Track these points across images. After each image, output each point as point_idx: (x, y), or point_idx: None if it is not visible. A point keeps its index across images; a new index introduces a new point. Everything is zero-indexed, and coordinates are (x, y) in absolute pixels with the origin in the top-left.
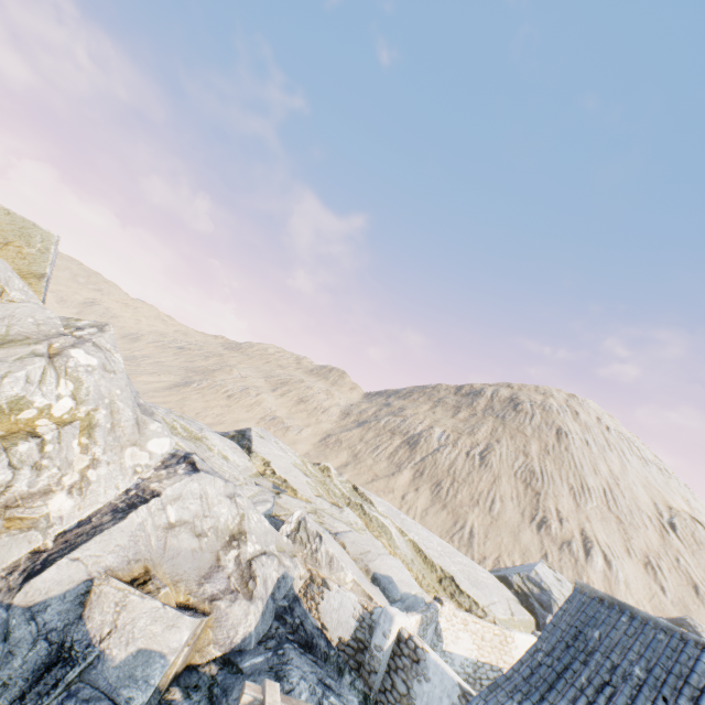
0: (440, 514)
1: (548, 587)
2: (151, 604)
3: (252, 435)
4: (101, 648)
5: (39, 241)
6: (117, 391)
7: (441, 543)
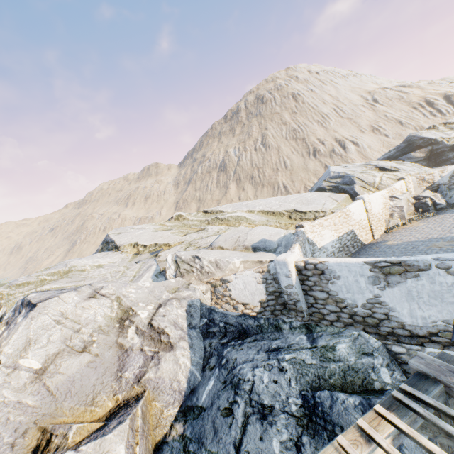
0: (263, 191)
1: (344, 174)
2: None
3: (112, 238)
4: None
5: None
6: None
7: (276, 199)
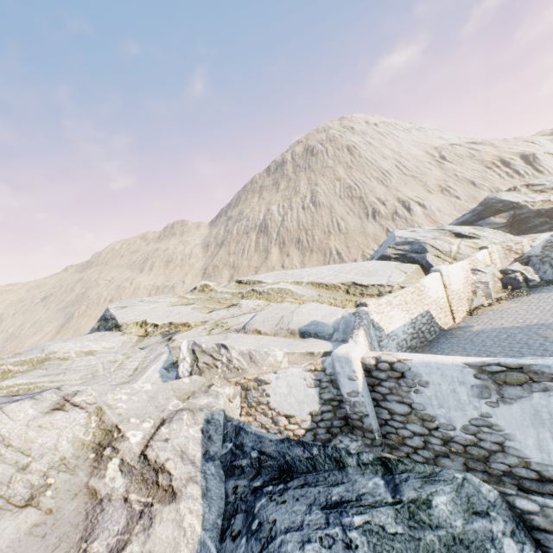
0: (312, 258)
1: (413, 239)
2: None
3: (112, 313)
4: None
5: None
6: None
7: (329, 268)
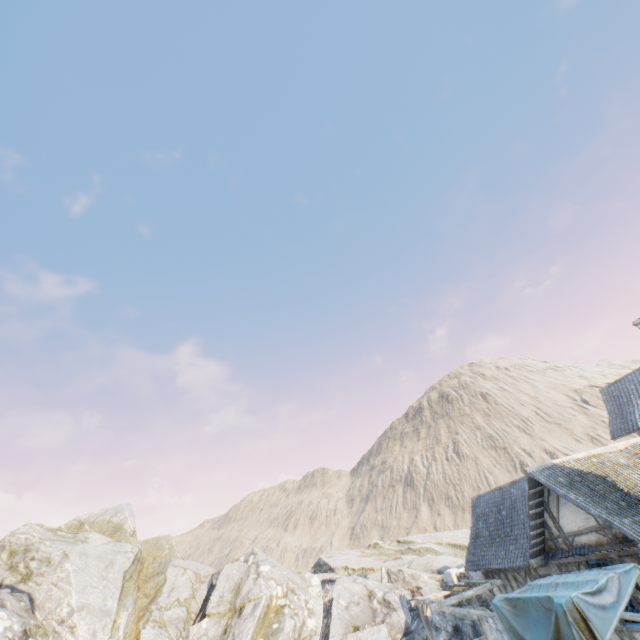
0: (465, 518)
1: None
2: (367, 631)
3: (325, 560)
4: None
5: (166, 544)
6: (284, 572)
7: (463, 532)
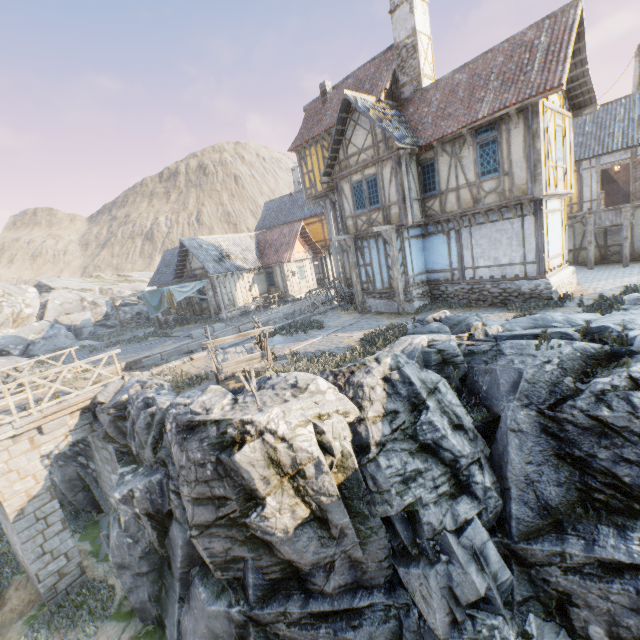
0: None
1: None
2: (76, 315)
3: (46, 283)
4: (74, 325)
5: None
6: None
7: None
